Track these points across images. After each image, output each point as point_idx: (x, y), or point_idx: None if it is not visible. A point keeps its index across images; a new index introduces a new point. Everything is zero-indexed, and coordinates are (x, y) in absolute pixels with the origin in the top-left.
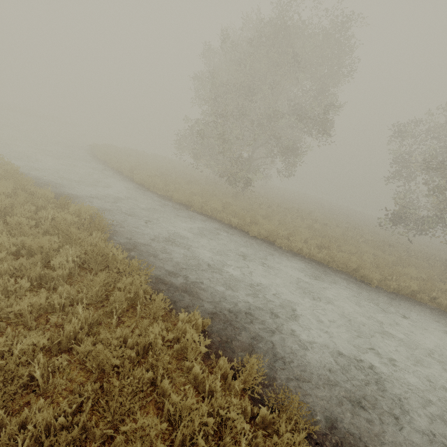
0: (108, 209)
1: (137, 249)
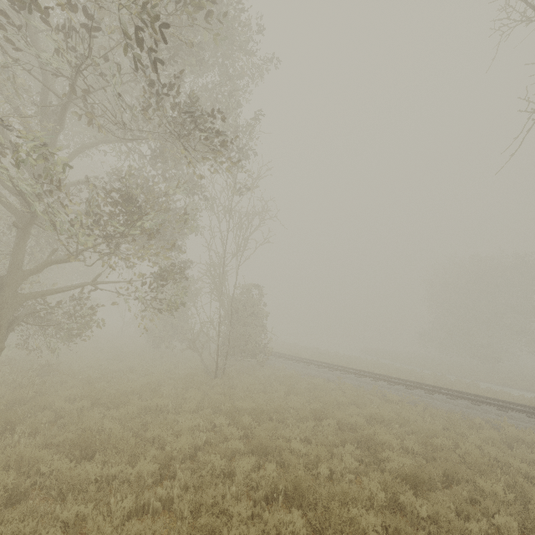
0: None
1: None
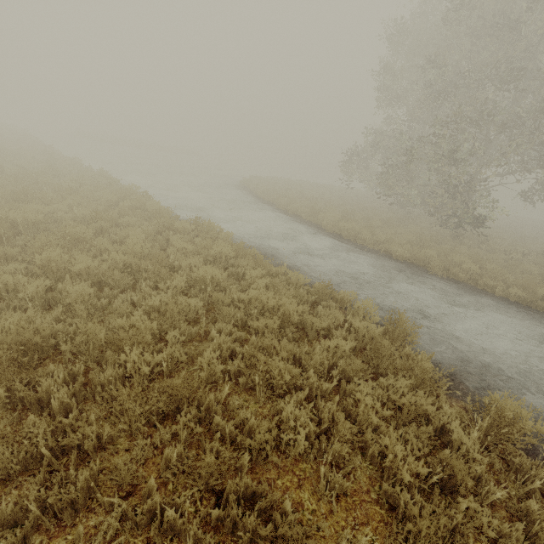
0: (348, 286)
1: (464, 373)
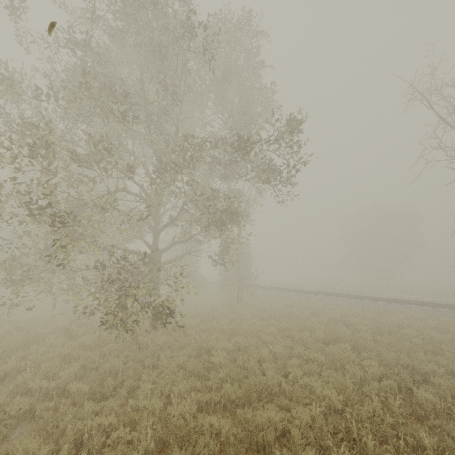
0: None
1: None
